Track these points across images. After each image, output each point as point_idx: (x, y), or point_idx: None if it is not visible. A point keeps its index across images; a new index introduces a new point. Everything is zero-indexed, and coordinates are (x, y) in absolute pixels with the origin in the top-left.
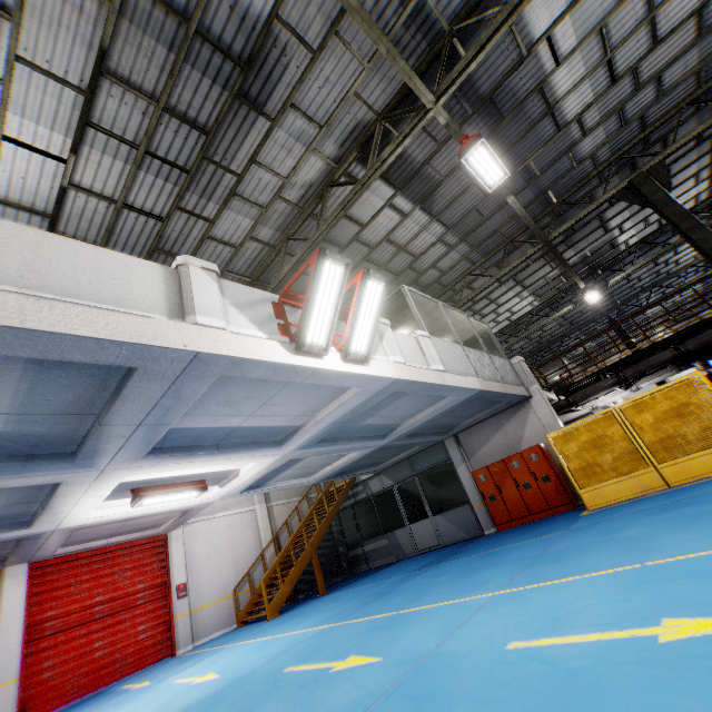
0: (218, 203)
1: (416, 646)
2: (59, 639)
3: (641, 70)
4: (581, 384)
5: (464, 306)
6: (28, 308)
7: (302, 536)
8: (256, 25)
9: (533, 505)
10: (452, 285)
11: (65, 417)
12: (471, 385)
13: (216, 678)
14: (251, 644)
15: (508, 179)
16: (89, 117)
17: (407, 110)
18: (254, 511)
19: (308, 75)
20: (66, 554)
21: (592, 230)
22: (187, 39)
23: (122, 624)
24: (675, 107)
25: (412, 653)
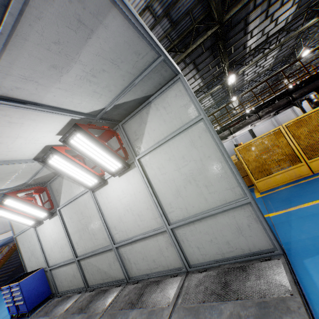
0: None
1: None
2: None
3: None
4: None
5: None
6: None
7: None
8: None
9: None
10: None
11: None
12: (8, 236)
13: None
14: None
15: None
16: None
17: None
18: None
19: None
20: None
21: None
22: None
23: None
24: None
25: None
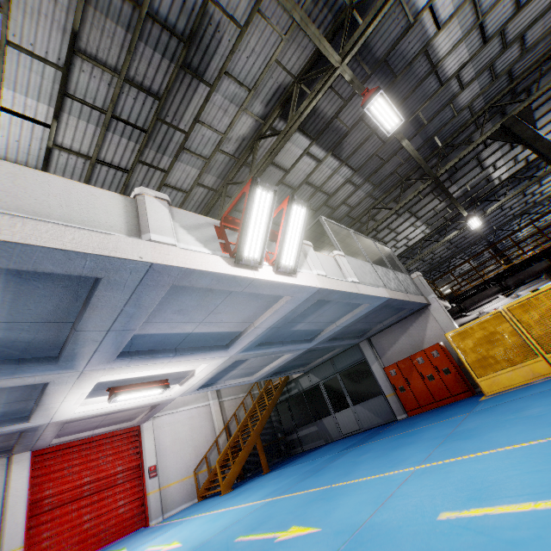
0: (171, 156)
1: (351, 517)
2: (55, 513)
3: (507, 32)
4: (469, 293)
5: (370, 235)
6: (3, 224)
7: (247, 425)
8: (194, 7)
9: (437, 394)
10: (359, 218)
11: (46, 325)
12: (380, 294)
13: (179, 545)
14: (209, 515)
15: (402, 128)
16: (66, 89)
17: (318, 71)
18: (208, 405)
19: (238, 47)
20: (60, 443)
21: (471, 169)
22: (140, 21)
23: (106, 500)
24: (536, 62)
25: (347, 523)
